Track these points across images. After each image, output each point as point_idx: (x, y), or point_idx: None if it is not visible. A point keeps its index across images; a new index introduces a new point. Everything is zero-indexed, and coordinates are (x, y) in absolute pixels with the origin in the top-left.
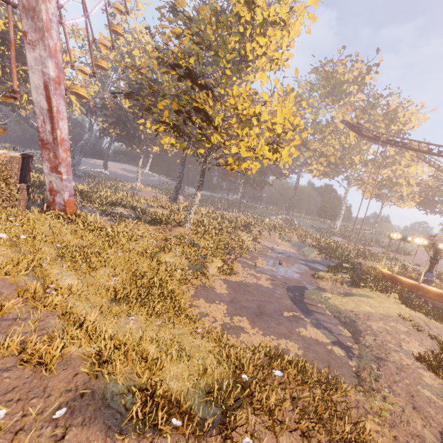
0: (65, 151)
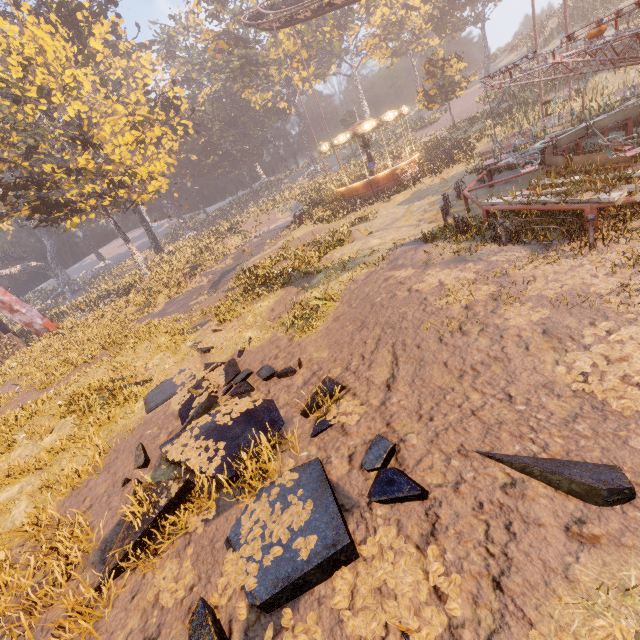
0: (5, 295)
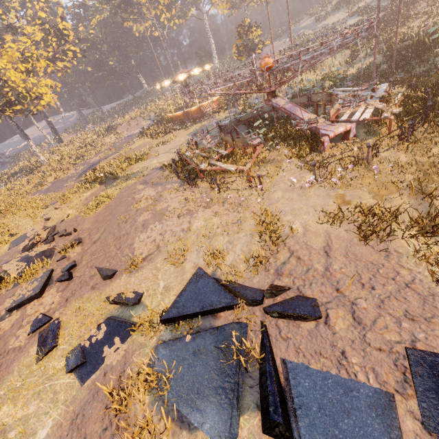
0: None
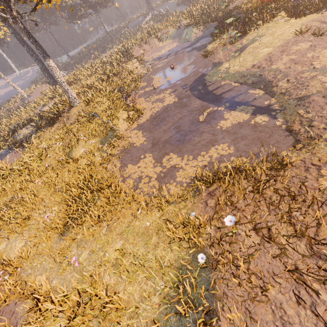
0: None
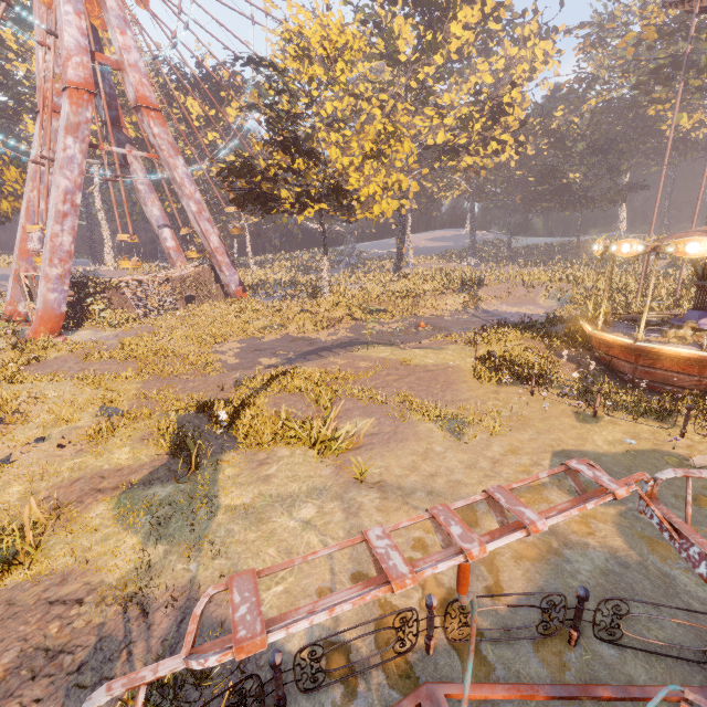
0: (221, 256)
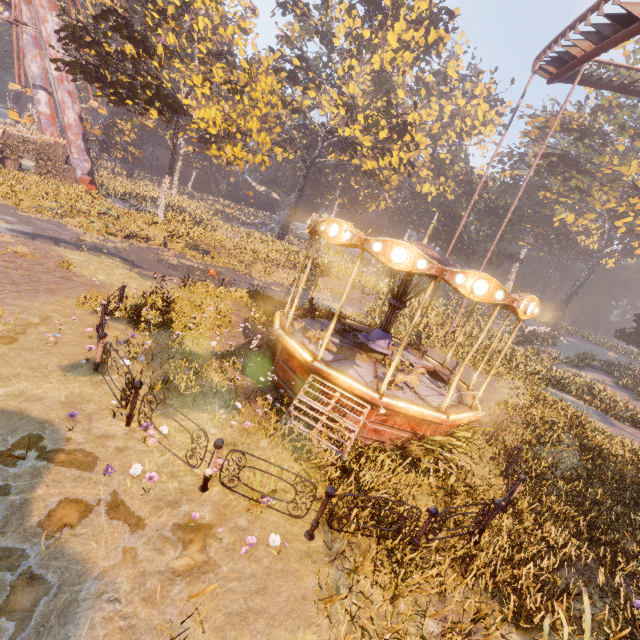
0: (74, 135)
